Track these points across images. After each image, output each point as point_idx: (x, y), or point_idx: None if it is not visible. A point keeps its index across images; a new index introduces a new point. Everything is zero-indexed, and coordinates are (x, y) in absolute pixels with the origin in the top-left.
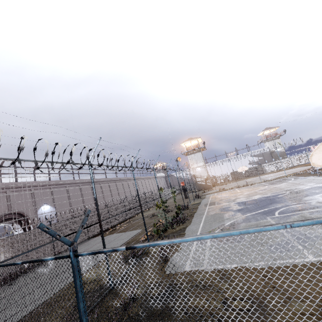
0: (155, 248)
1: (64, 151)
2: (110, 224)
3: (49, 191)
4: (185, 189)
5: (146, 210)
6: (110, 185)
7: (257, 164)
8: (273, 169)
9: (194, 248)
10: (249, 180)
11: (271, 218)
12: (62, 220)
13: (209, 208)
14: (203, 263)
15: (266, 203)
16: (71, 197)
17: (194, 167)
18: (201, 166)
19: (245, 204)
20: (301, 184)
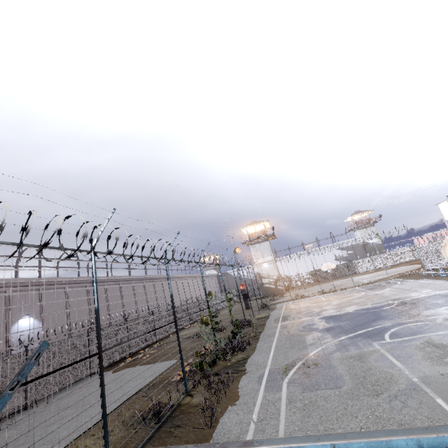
0: (196, 396)
1: (45, 227)
2: (119, 356)
3: (36, 294)
4: (246, 294)
5: (187, 326)
6: (135, 287)
7: (346, 260)
8: (368, 268)
9: (262, 399)
10: (337, 283)
11: (380, 345)
12: (52, 342)
13: (282, 325)
14: (276, 430)
15: (367, 318)
16: (71, 304)
17: (259, 263)
18: (269, 262)
19: (336, 319)
20: (412, 291)
